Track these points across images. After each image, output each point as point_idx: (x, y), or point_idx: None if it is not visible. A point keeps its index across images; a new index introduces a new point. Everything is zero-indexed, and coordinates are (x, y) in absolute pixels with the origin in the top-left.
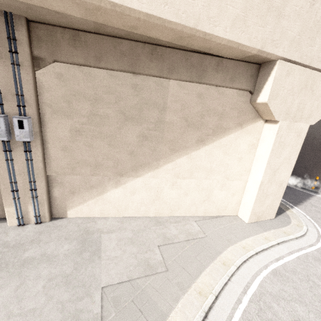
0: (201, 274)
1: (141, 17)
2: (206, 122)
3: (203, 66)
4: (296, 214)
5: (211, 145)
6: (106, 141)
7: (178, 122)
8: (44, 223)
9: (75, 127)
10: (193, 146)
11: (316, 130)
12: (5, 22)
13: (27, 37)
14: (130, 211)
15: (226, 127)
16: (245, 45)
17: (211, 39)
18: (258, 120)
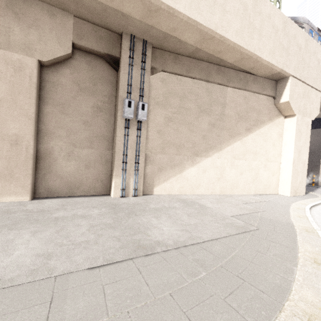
0: (289, 212)
1: (230, 44)
2: (250, 116)
3: (246, 80)
4: (317, 193)
5: (254, 133)
6: (187, 127)
7: (233, 115)
8: (140, 197)
9: (168, 116)
10: (243, 133)
11: None
12: (143, 45)
13: (151, 55)
14: (201, 189)
15: (262, 120)
16: (274, 65)
17: (259, 60)
18: (280, 116)
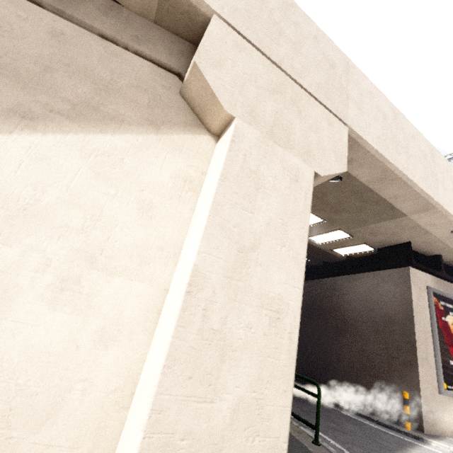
0: None
1: None
2: (57, 84)
3: None
4: None
5: (56, 139)
6: None
7: None
8: None
9: None
10: None
11: (368, 295)
12: None
13: None
14: None
15: (114, 114)
16: None
17: None
18: (200, 132)
